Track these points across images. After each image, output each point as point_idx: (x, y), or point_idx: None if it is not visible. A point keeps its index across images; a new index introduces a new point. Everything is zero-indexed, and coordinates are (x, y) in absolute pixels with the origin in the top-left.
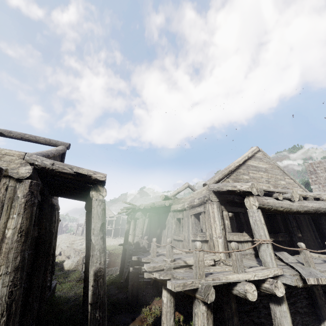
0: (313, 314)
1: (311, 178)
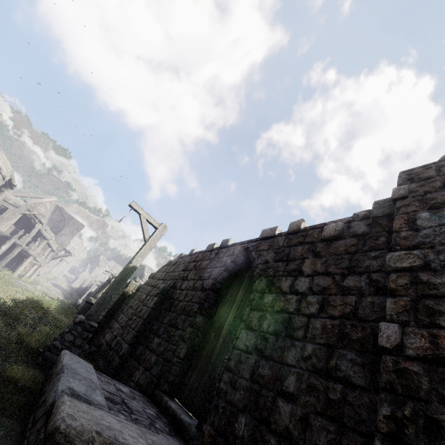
0: None
1: None
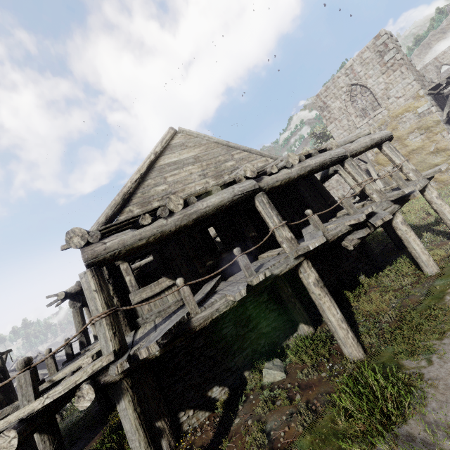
0: (285, 323)
1: (324, 116)
